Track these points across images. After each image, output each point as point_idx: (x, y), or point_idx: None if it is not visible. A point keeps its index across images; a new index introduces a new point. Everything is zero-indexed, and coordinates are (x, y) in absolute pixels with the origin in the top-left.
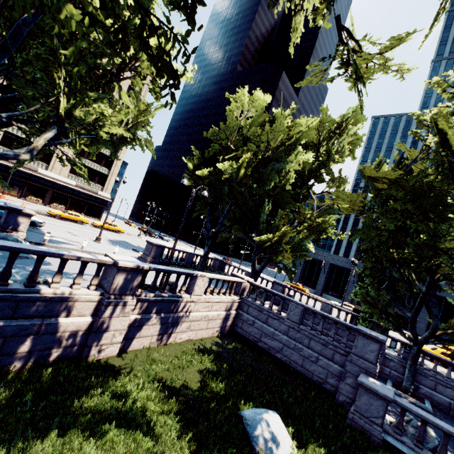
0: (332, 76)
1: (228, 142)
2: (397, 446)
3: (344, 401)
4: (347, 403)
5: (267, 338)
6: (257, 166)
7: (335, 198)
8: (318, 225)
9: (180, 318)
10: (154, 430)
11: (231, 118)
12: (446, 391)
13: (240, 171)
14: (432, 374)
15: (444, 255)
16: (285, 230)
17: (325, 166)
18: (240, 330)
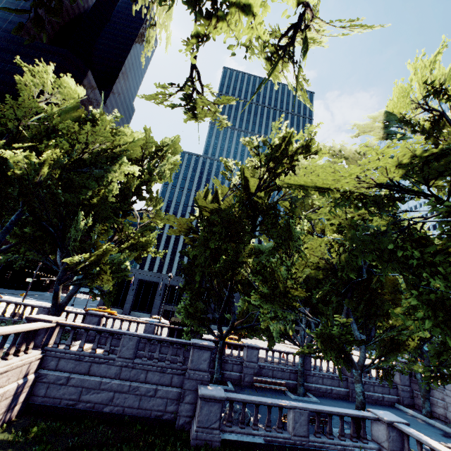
0: (174, 105)
1: (17, 125)
2: (231, 438)
3: (184, 422)
4: (187, 423)
5: (91, 392)
6: (67, 168)
7: (154, 216)
8: (141, 243)
9: None
10: None
11: (28, 95)
12: (239, 368)
13: (40, 170)
14: (230, 358)
15: (242, 266)
16: (107, 250)
17: (147, 184)
18: (44, 400)
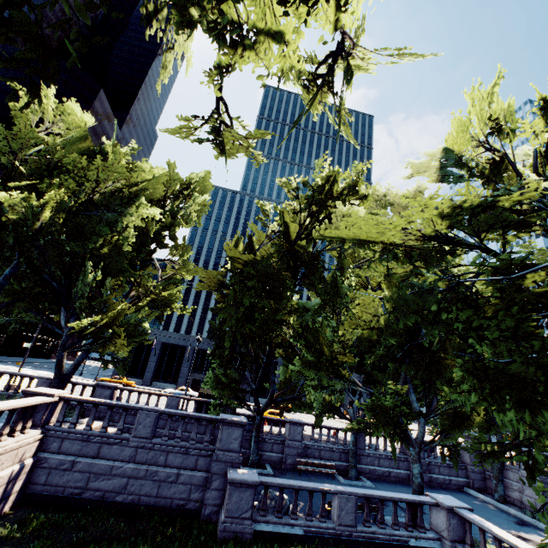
0: (199, 139)
1: (13, 160)
2: (265, 529)
3: (211, 512)
4: (214, 513)
5: (101, 479)
6: (73, 212)
7: (179, 268)
8: (163, 300)
9: None
10: None
11: (25, 125)
12: (279, 448)
13: (40, 214)
14: (270, 436)
15: (282, 327)
16: (121, 309)
17: (170, 229)
18: (44, 489)
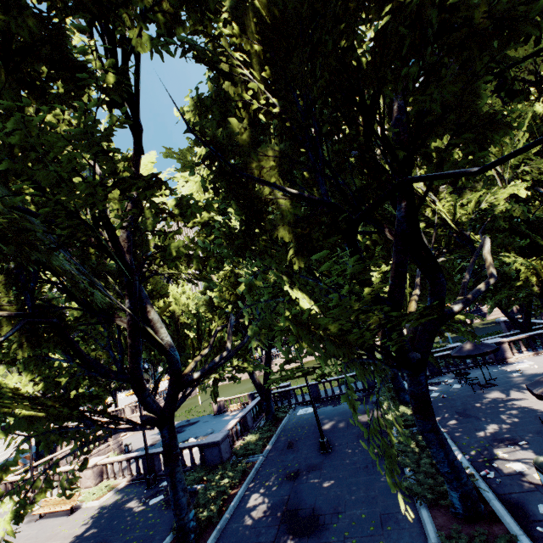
0: None
1: None
2: None
3: None
4: None
5: None
6: None
7: None
8: None
9: (485, 313)
10: (476, 326)
11: None
12: None
13: None
14: None
15: None
16: None
17: None
18: None
